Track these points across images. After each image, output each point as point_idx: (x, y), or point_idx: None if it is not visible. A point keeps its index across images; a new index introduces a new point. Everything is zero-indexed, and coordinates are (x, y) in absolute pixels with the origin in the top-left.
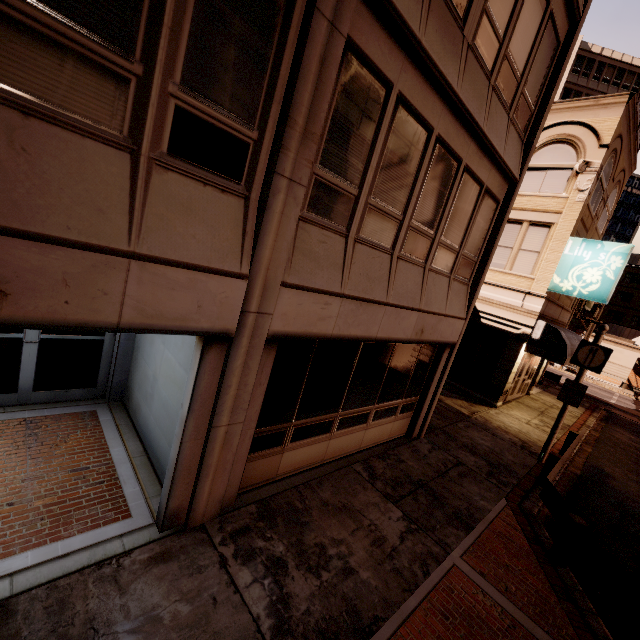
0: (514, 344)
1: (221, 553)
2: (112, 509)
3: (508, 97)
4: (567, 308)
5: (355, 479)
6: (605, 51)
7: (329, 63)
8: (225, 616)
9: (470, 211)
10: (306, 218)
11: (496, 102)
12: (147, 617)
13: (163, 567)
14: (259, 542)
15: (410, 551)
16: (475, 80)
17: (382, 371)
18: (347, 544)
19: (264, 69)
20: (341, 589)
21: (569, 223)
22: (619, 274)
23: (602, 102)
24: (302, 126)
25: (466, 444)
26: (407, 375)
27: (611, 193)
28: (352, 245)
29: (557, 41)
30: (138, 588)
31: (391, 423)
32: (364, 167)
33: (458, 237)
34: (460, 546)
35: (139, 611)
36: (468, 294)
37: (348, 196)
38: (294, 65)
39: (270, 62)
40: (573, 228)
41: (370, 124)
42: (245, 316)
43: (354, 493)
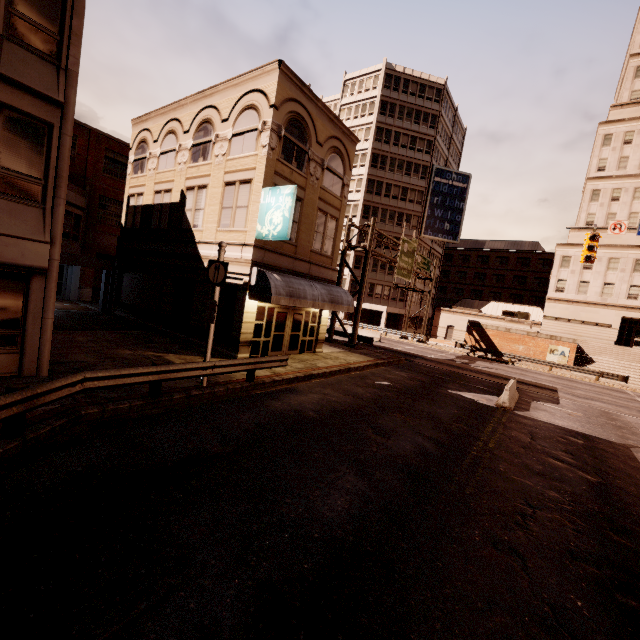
0: (242, 294)
1: None
2: None
3: None
4: (323, 265)
5: None
6: (407, 70)
7: None
8: None
9: None
10: None
11: None
12: None
13: None
14: None
15: None
16: None
17: None
18: None
19: None
20: None
21: (261, 176)
22: (291, 212)
23: (266, 70)
24: None
25: None
26: None
27: (328, 157)
28: None
29: None
30: None
31: None
32: None
33: None
34: None
35: None
36: (49, 218)
37: None
38: None
39: None
40: (264, 180)
41: None
42: None
43: None
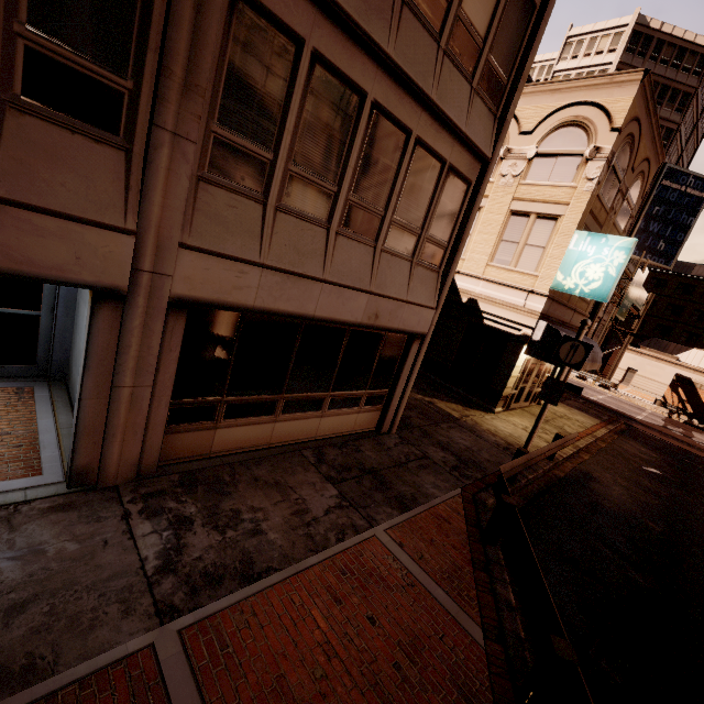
0: (515, 346)
1: (127, 509)
2: (24, 467)
3: (468, 64)
4: (582, 312)
5: (299, 462)
6: (665, 26)
7: (207, 10)
8: (112, 555)
9: (431, 190)
10: (208, 179)
11: (451, 68)
12: (32, 550)
13: (62, 515)
14: (171, 504)
15: (331, 522)
16: (416, 41)
17: (335, 356)
18: (265, 512)
19: (131, 14)
20: (243, 545)
21: (576, 215)
22: (621, 270)
23: (617, 80)
24: (182, 77)
25: (441, 442)
26: (369, 365)
27: (632, 185)
28: (273, 214)
29: (531, 3)
30: (30, 528)
31: (354, 415)
32: (278, 129)
33: (418, 218)
34: (389, 522)
35: (25, 545)
36: (439, 282)
37: (261, 160)
38: (167, 11)
39: (138, 6)
40: (580, 221)
41: (279, 82)
42: (138, 274)
43: (293, 473)
